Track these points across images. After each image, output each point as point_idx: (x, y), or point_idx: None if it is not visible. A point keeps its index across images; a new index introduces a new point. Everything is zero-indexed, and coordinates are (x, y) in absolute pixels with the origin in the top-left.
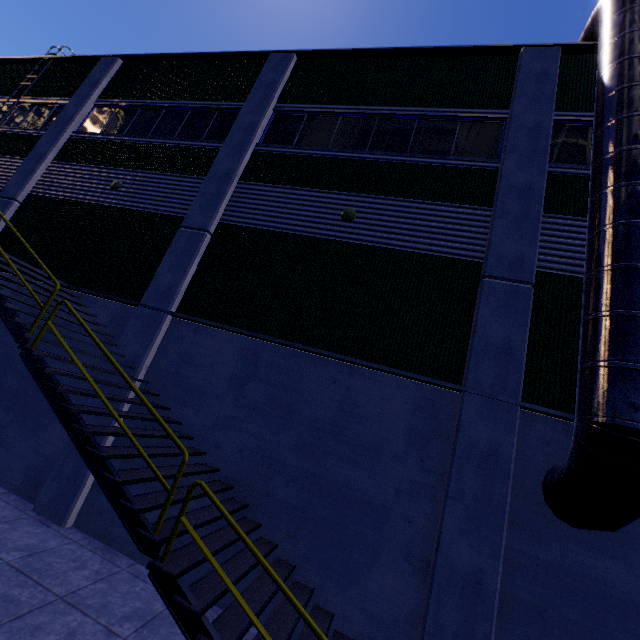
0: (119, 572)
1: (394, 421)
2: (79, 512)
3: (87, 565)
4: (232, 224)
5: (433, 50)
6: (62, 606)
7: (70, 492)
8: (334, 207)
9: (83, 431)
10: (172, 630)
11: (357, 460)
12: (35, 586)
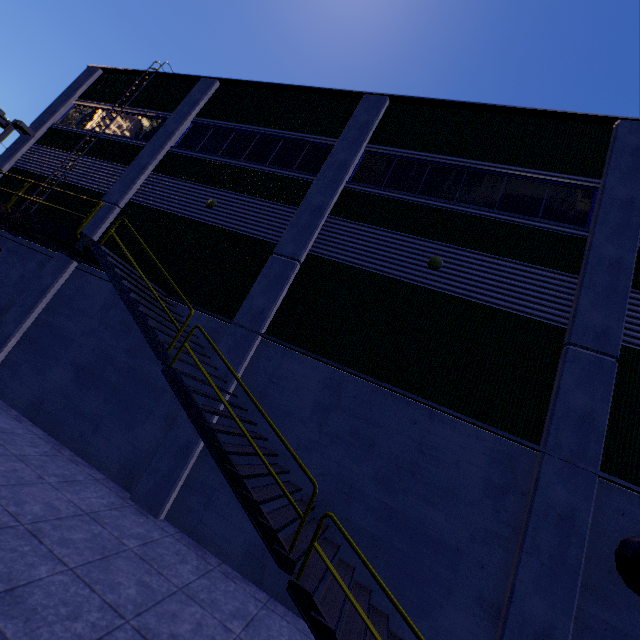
0: (213, 570)
1: (471, 469)
2: (170, 507)
3: (188, 560)
4: (321, 256)
5: (527, 111)
6: (184, 597)
7: (165, 488)
8: (421, 253)
9: (225, 451)
10: (270, 633)
11: (434, 501)
12: (158, 575)
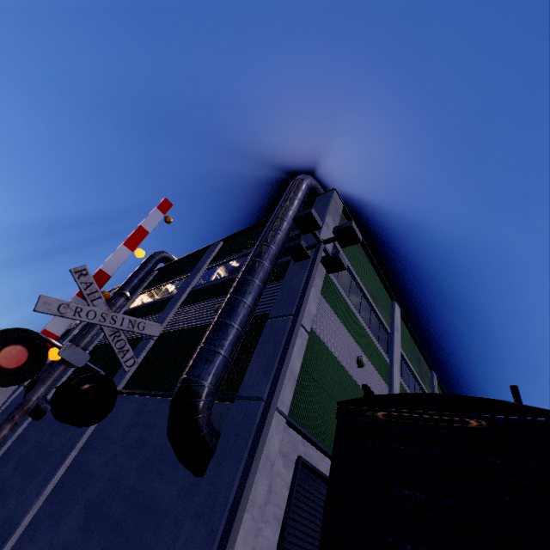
0: None
1: None
2: None
3: None
4: None
5: None
6: None
7: None
8: None
9: None
10: None
11: None
12: None
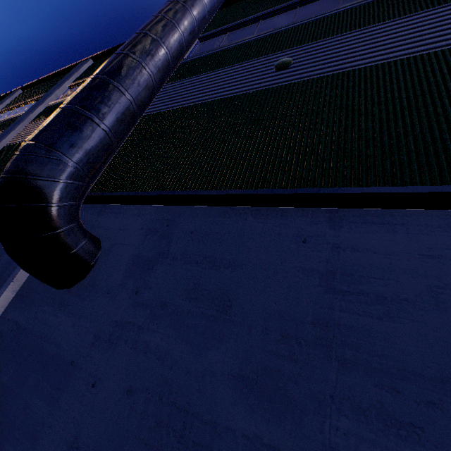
0: None
1: None
2: None
3: None
4: (10, 145)
5: None
6: None
7: None
8: None
9: None
10: None
11: None
12: None
